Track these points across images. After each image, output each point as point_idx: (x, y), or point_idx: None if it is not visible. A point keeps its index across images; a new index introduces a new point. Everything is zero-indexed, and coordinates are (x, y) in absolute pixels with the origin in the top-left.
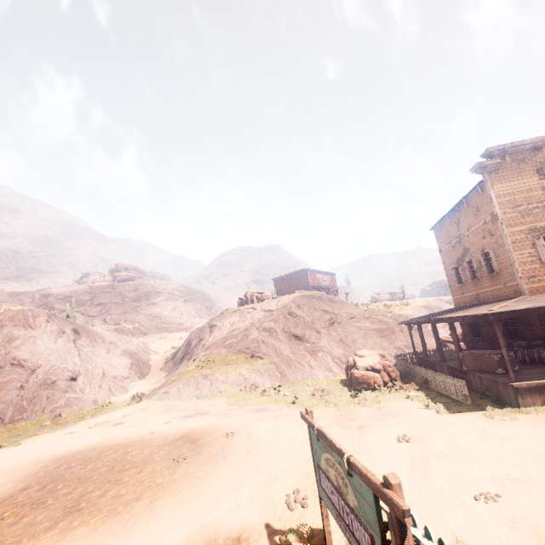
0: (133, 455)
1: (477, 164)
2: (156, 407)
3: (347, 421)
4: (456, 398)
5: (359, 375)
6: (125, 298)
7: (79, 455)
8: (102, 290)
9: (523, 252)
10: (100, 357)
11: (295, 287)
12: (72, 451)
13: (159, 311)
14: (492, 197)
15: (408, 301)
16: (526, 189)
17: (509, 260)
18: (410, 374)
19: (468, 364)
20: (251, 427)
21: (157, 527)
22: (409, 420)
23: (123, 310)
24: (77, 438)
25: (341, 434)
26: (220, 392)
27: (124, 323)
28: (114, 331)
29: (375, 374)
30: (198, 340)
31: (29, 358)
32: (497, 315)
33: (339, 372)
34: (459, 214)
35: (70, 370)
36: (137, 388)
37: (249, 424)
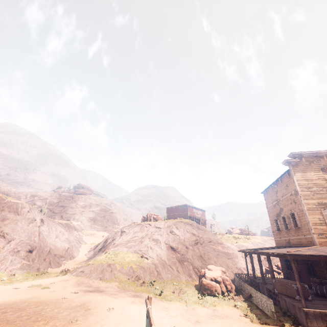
0: (46, 311)
1: (285, 160)
2: (73, 280)
3: (189, 315)
4: (267, 313)
5: (206, 282)
6: (77, 205)
7: (14, 304)
8: (66, 198)
9: (314, 216)
10: (50, 239)
11: (179, 215)
12: (11, 301)
13: (95, 216)
14: (294, 180)
15: (250, 237)
16: (315, 178)
17: (306, 220)
18: (242, 289)
19: (278, 289)
20: (126, 307)
21: None
22: (230, 323)
23: (74, 212)
24: (17, 293)
25: (182, 324)
26: (115, 278)
27: (72, 220)
28: (65, 224)
29: (216, 284)
30: (112, 239)
31: (10, 232)
32: (292, 256)
33: (196, 279)
34: (277, 186)
35: (30, 245)
36: (66, 265)
37: (125, 304)
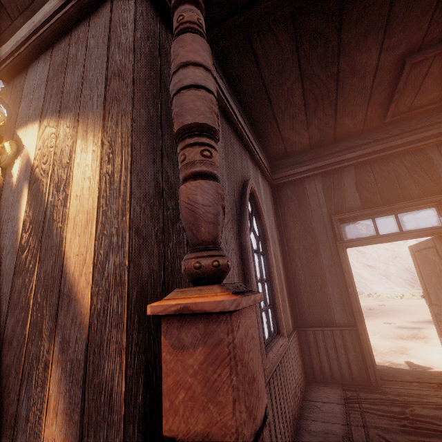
0: None
1: None
2: None
3: None
4: None
5: None
6: None
7: None
8: None
9: None
10: None
11: None
12: None
13: None
14: None
15: None
16: None
17: None
18: None
19: None
20: (391, 303)
21: (408, 316)
22: None
23: None
24: None
25: None
26: None
27: None
28: None
29: None
30: None
31: None
32: None
33: (412, 289)
34: None
35: None
36: None
37: (386, 303)
